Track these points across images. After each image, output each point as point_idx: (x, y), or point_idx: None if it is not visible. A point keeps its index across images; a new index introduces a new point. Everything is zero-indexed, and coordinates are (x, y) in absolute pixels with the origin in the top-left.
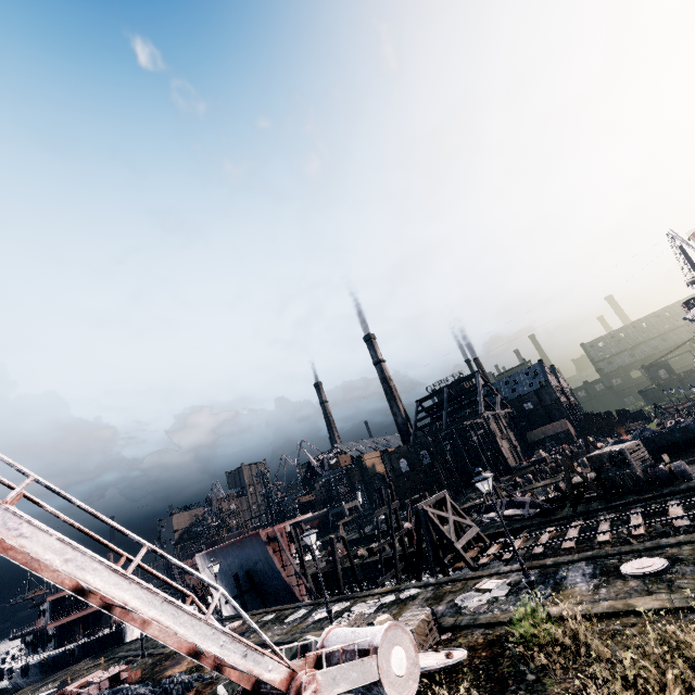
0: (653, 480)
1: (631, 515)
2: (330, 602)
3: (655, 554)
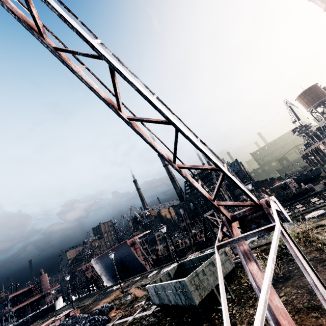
0: (299, 193)
1: (296, 205)
2: (168, 265)
3: (317, 210)
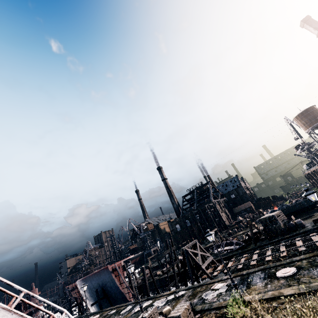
0: (288, 228)
1: (280, 246)
2: (143, 301)
3: (291, 265)
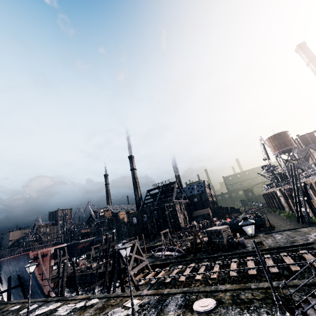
0: (230, 245)
1: (215, 264)
2: (53, 301)
3: (213, 295)
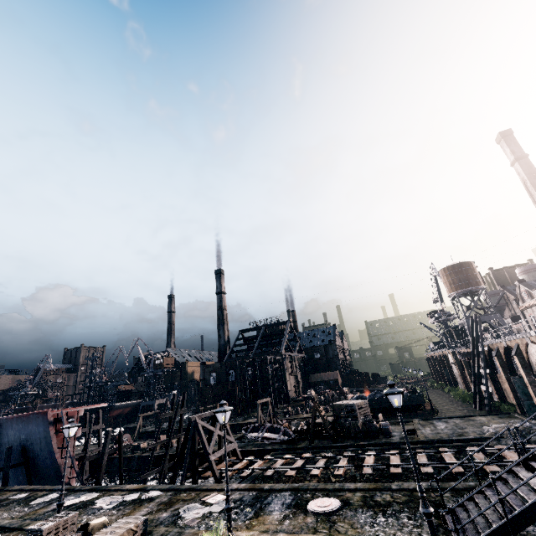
0: (367, 432)
1: (342, 456)
2: (84, 490)
3: (337, 495)
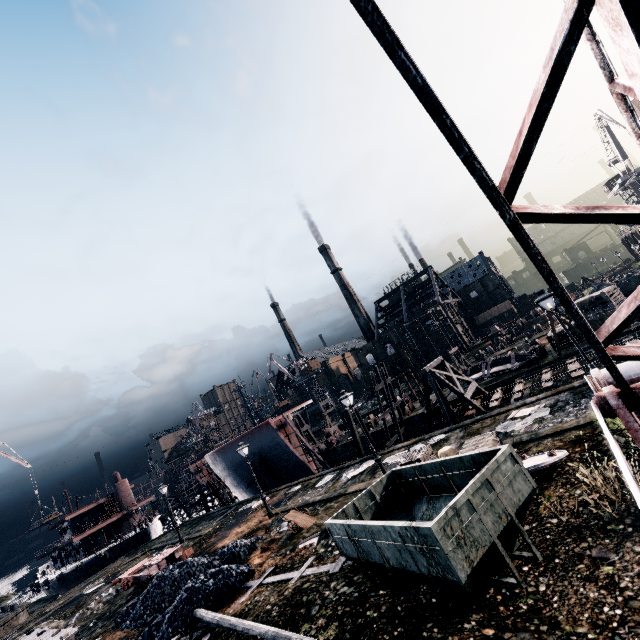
0: None
1: (627, 342)
2: (354, 464)
3: None
